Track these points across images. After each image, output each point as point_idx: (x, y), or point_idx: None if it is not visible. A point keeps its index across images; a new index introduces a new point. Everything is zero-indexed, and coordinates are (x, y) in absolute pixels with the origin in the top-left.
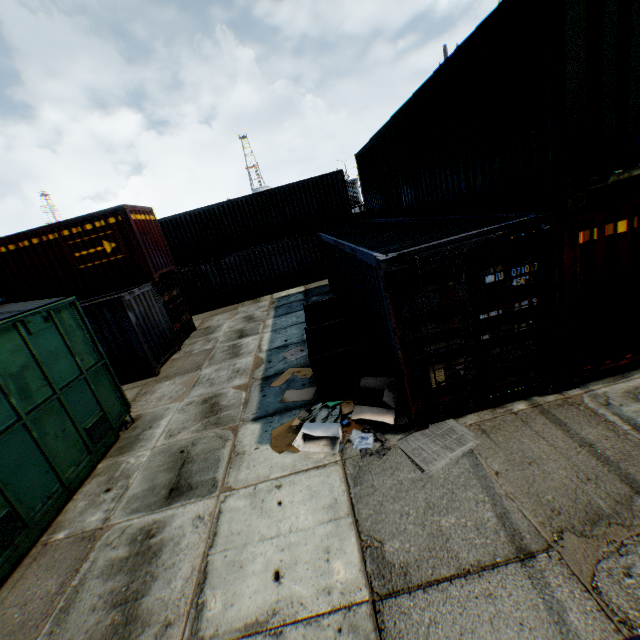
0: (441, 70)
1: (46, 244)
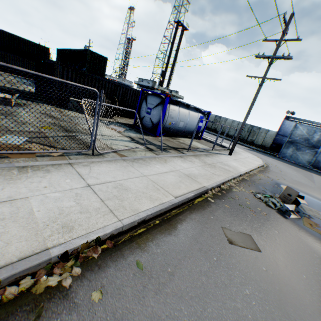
0: (79, 50)
1: None
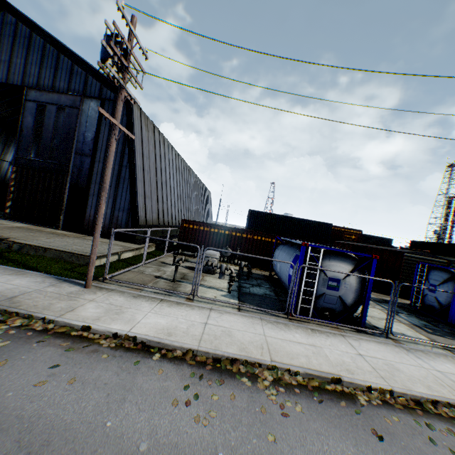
0: None
1: (340, 230)
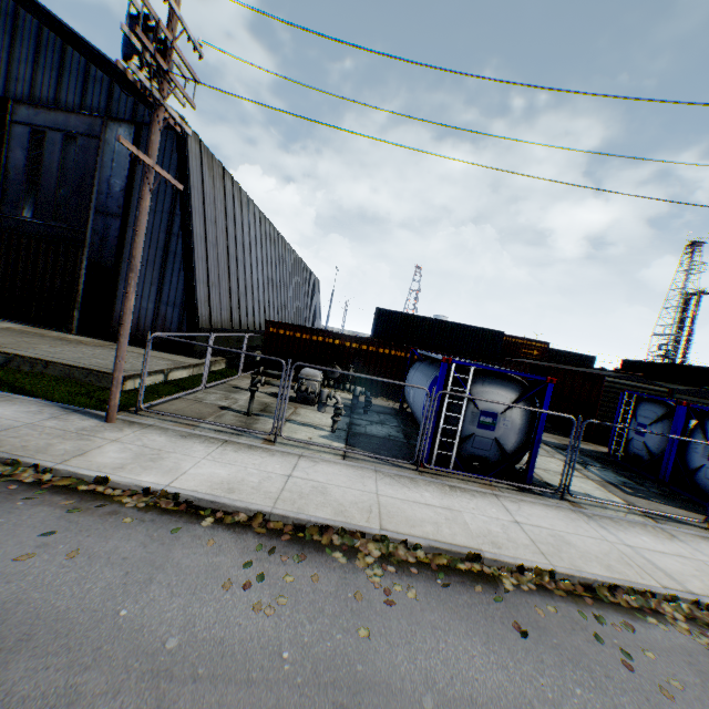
0: (699, 367)
1: (515, 342)
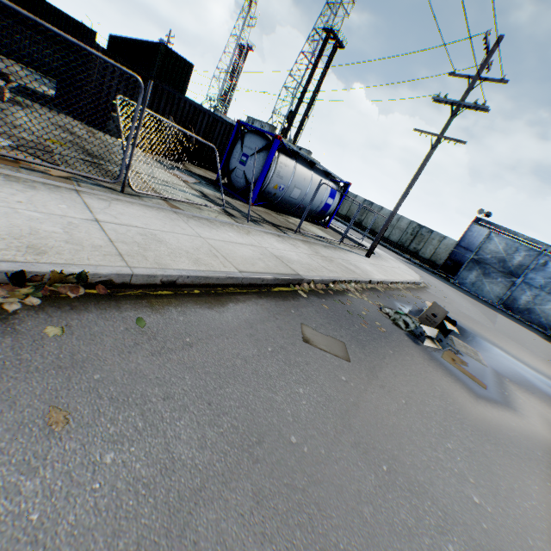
0: (146, 42)
1: None
